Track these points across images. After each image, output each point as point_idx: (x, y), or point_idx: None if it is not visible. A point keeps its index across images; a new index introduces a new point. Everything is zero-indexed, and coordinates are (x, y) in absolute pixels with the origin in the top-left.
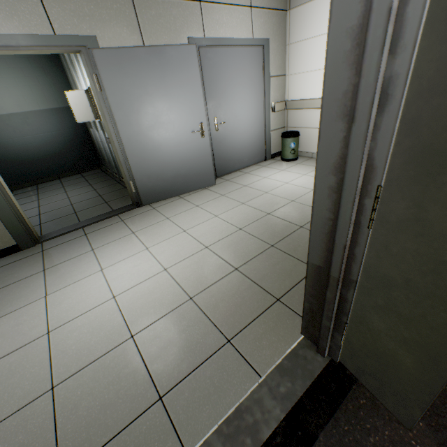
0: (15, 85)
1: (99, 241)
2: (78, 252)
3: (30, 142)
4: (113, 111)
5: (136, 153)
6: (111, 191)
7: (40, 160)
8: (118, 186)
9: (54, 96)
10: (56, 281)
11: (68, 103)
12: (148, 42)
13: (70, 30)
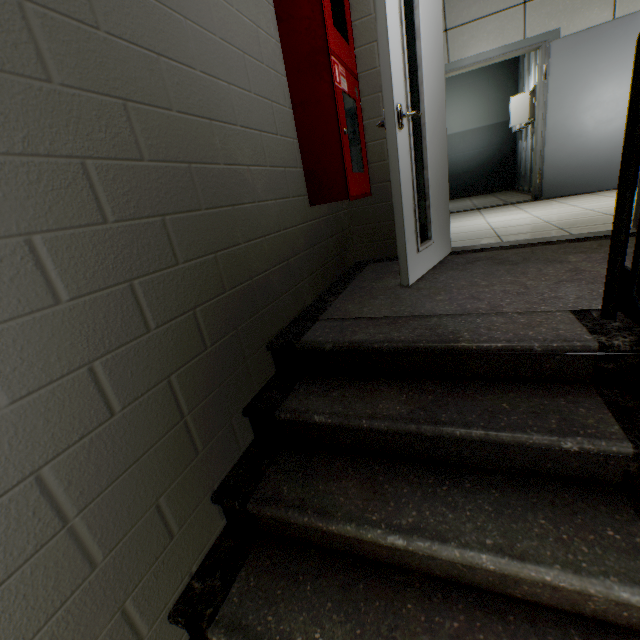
0: (468, 107)
1: (488, 212)
2: (470, 215)
3: (457, 160)
4: (548, 97)
5: (556, 139)
6: (513, 198)
7: (458, 178)
8: (523, 195)
9: (496, 112)
10: (452, 221)
11: (506, 118)
12: (619, 15)
13: (537, 31)
